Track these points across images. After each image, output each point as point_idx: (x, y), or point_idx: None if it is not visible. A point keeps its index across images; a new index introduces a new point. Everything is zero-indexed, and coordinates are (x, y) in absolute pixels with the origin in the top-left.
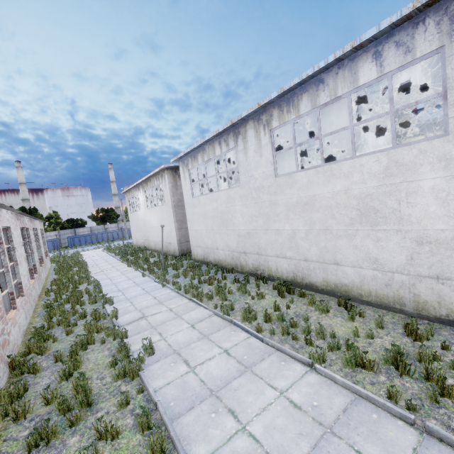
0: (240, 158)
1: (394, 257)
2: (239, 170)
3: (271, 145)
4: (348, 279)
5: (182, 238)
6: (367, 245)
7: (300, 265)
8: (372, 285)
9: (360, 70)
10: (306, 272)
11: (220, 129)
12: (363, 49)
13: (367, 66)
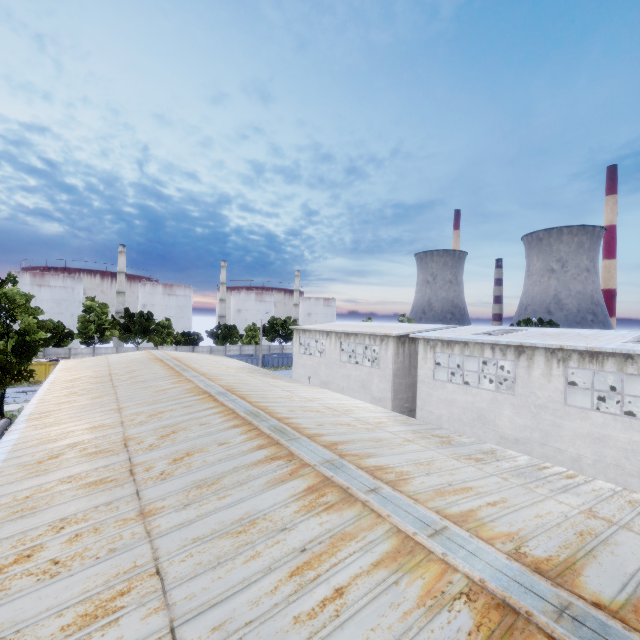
0: (519, 372)
1: None
2: (516, 382)
3: (564, 378)
4: None
5: (395, 409)
6: None
7: None
8: None
9: None
10: None
11: (503, 342)
12: None
13: None
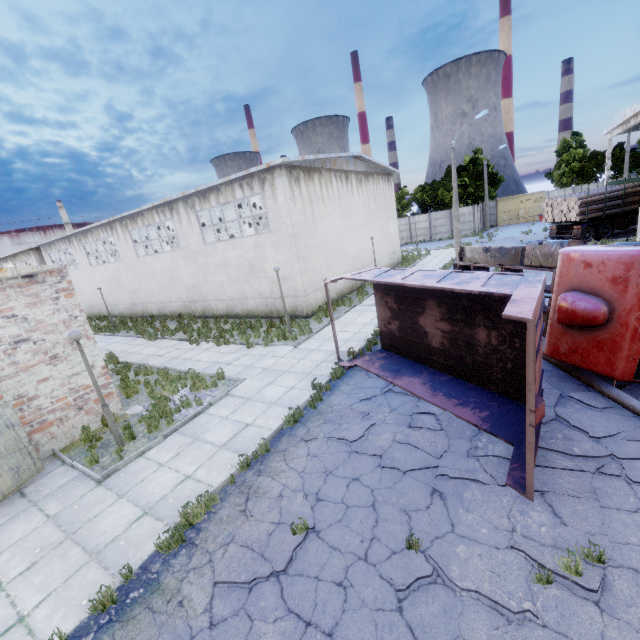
0: (75, 254)
1: (127, 299)
2: (76, 260)
3: (85, 251)
4: (123, 310)
5: None
6: (122, 296)
7: (111, 308)
8: (127, 310)
9: (100, 233)
10: (113, 310)
11: (59, 237)
12: (98, 226)
13: (101, 232)
